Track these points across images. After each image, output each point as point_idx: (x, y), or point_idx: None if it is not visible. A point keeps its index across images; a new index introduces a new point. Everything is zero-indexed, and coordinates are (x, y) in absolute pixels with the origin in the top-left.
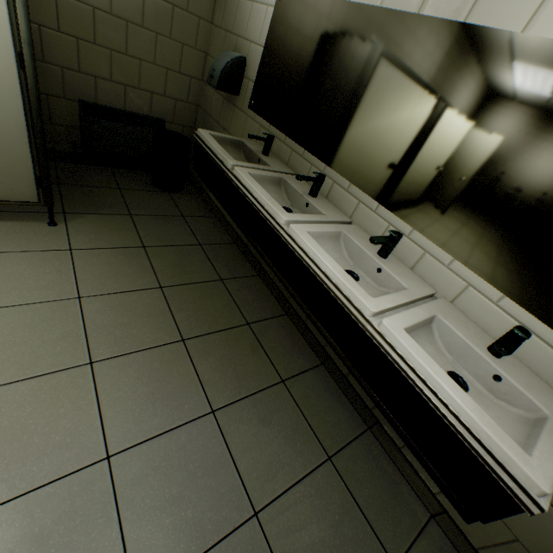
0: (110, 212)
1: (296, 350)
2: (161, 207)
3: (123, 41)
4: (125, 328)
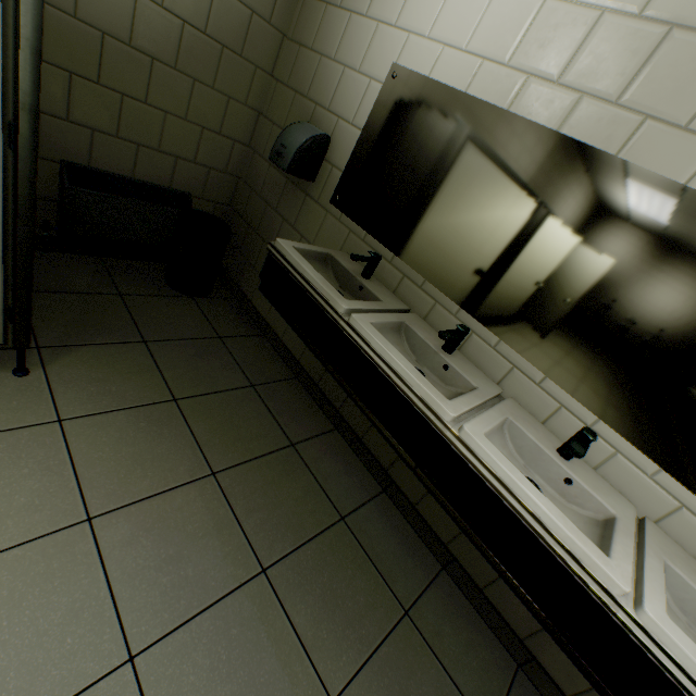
0: (112, 340)
1: (409, 551)
2: (186, 324)
3: (142, 83)
4: (175, 568)
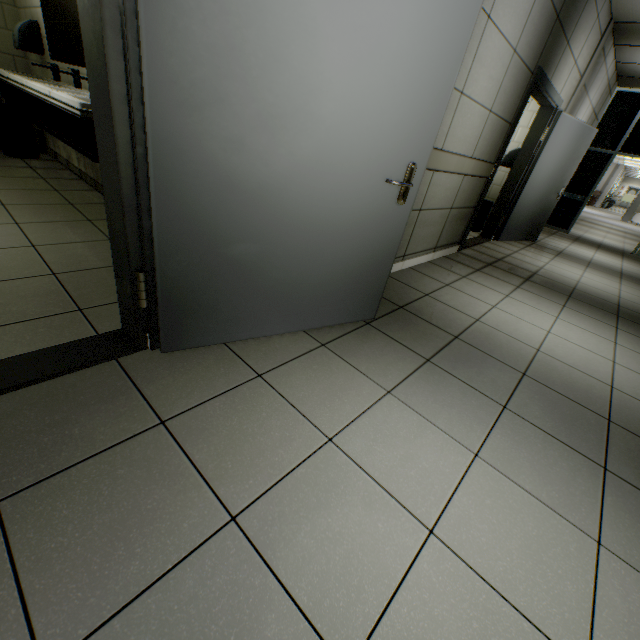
0: None
1: None
2: (9, 164)
3: None
4: None
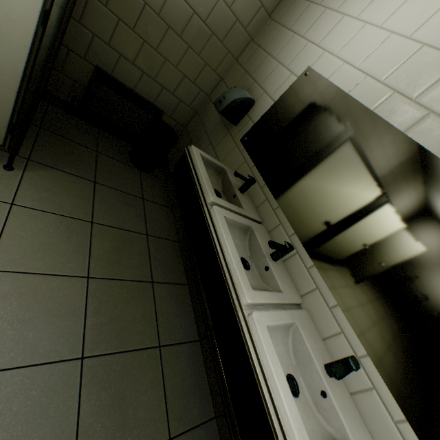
0: (76, 173)
1: (196, 392)
2: (127, 183)
3: (158, 38)
4: (22, 327)
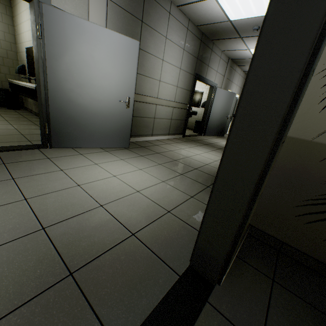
0: None
1: None
2: (9, 111)
3: None
4: None
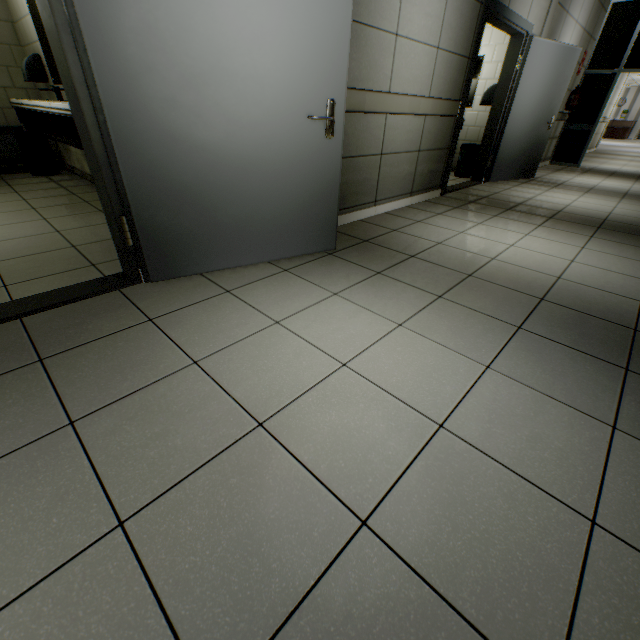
0: None
1: None
2: (36, 181)
3: None
4: None
